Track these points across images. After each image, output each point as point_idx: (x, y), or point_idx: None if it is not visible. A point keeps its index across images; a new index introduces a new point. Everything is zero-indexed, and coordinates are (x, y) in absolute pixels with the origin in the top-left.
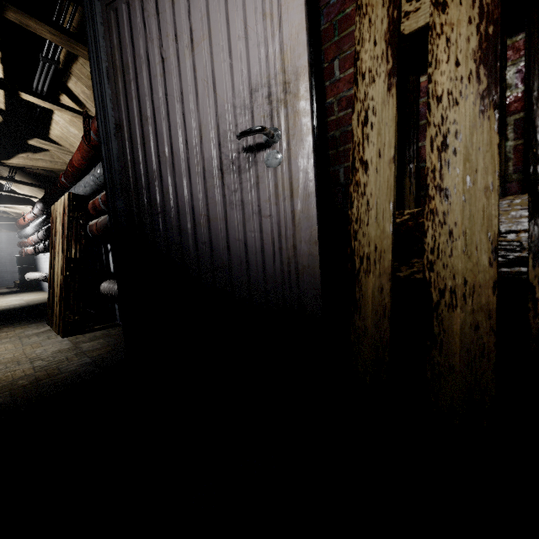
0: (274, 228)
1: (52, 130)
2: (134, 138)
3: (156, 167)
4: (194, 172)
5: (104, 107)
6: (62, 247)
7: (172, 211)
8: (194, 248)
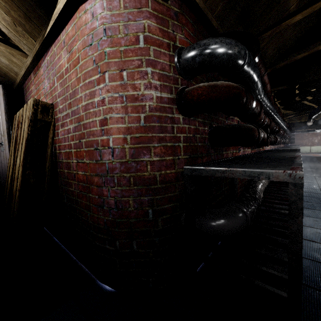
0: (4, 167)
1: None
2: None
3: None
4: None
5: None
6: None
7: None
8: None
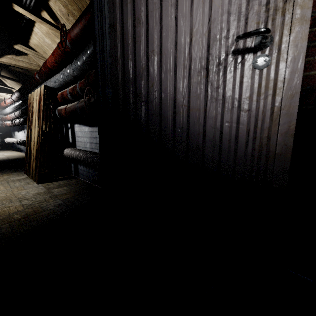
0: (251, 121)
1: (31, 40)
2: (125, 38)
3: (144, 63)
4: (180, 69)
5: (101, 8)
6: (38, 123)
7: (154, 101)
8: (172, 131)
